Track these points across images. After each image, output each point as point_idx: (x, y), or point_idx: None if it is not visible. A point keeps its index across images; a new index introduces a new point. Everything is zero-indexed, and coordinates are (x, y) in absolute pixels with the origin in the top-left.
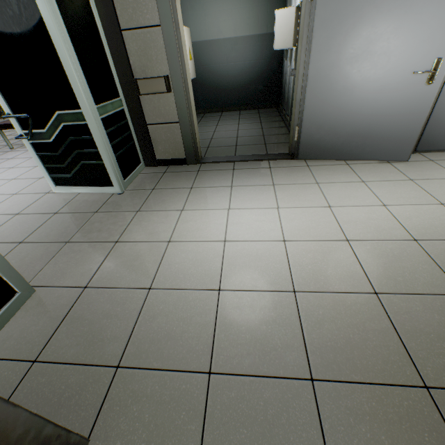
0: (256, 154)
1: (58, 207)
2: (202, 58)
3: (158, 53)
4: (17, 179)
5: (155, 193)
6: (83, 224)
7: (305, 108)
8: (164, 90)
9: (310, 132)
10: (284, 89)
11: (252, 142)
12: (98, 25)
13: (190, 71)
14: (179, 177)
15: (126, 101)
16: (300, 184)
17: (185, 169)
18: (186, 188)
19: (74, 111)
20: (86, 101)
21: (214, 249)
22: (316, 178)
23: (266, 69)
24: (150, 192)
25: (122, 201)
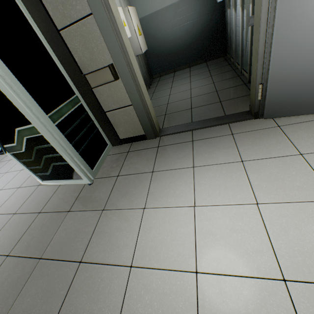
0: (213, 116)
1: (43, 204)
2: (150, 30)
3: (98, 43)
4: (24, 170)
5: (119, 182)
6: (56, 230)
7: (272, 61)
8: (111, 78)
9: (279, 88)
10: (230, 38)
11: (207, 102)
12: (37, 32)
13: (141, 46)
14: (140, 157)
15: (82, 96)
16: (277, 158)
17: (146, 145)
18: (147, 172)
19: (27, 126)
20: (33, 116)
21: (184, 290)
22: (296, 145)
23: (209, 23)
24: (115, 180)
25: (91, 194)
